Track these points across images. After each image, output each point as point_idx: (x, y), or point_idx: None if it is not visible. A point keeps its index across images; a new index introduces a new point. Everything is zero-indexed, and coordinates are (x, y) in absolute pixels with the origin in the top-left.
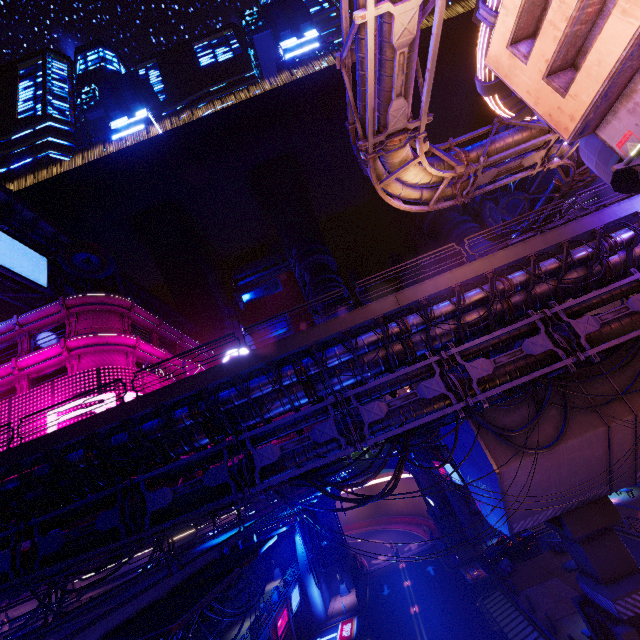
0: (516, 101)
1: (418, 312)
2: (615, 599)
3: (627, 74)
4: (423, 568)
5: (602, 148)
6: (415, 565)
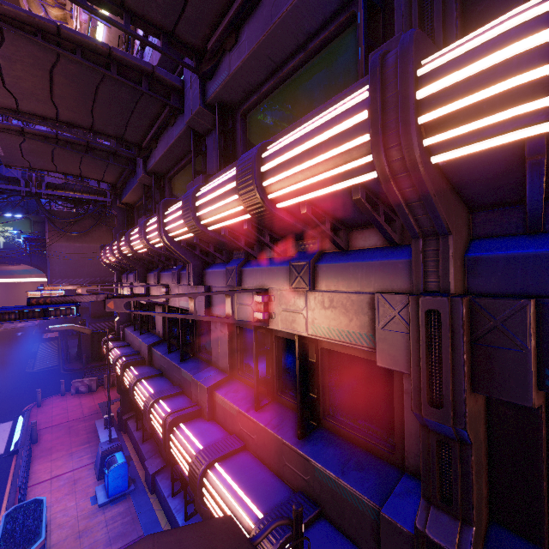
0: None
1: (21, 120)
2: (91, 323)
3: None
4: (14, 333)
5: None
6: (9, 332)
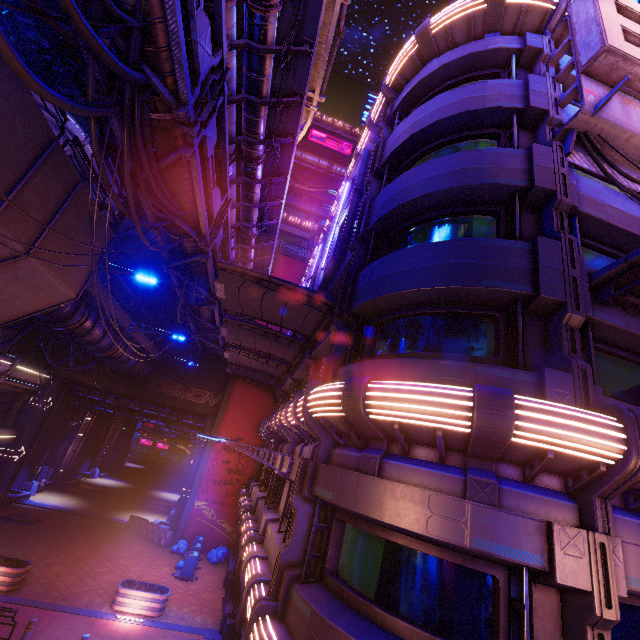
0: (454, 33)
1: None
2: None
3: (632, 84)
4: None
5: (507, 95)
6: None
